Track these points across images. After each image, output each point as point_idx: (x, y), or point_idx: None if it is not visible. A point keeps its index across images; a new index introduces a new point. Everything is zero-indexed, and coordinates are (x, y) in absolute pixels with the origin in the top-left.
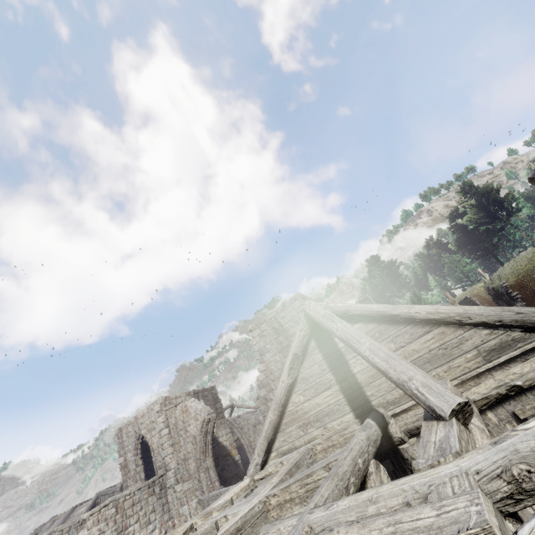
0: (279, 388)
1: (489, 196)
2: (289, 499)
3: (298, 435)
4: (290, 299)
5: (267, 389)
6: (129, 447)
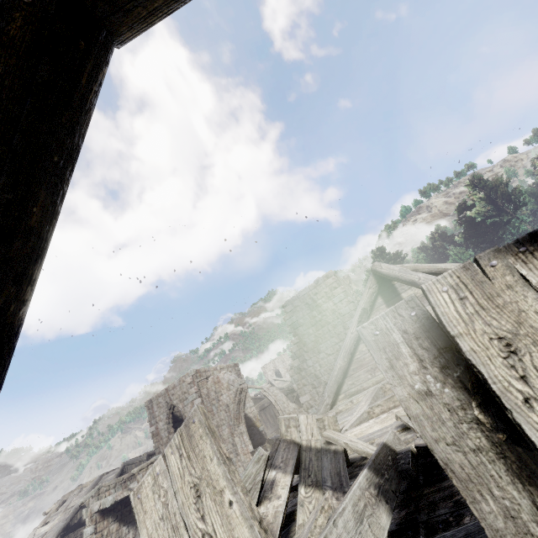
0: (348, 338)
1: (498, 190)
2: (393, 407)
3: (365, 378)
4: (323, 277)
5: (300, 360)
6: (161, 417)
